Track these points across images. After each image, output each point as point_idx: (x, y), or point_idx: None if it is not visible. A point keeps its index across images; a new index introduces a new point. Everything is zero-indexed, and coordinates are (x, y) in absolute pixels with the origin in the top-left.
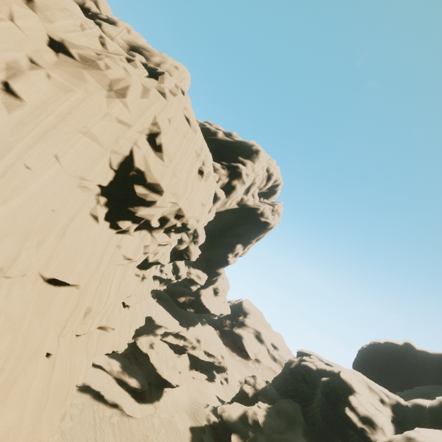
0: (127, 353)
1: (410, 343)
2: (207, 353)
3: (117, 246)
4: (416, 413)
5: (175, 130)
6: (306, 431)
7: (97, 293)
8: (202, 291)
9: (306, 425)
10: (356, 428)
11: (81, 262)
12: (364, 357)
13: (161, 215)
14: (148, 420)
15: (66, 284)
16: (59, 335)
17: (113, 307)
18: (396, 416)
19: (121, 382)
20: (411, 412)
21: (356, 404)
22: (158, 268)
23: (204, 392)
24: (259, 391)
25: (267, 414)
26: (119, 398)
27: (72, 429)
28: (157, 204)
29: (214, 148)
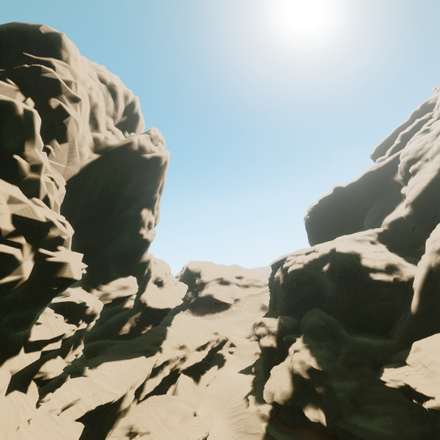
0: None
1: (338, 186)
2: (201, 348)
3: None
4: (398, 229)
5: None
6: (345, 326)
7: None
8: (144, 297)
9: (341, 321)
10: (390, 284)
11: None
12: (313, 225)
13: None
14: None
15: None
16: None
17: None
18: (387, 245)
19: None
20: (393, 232)
21: (372, 263)
22: None
23: (229, 385)
24: (278, 333)
25: (310, 350)
26: None
27: None
28: None
29: None
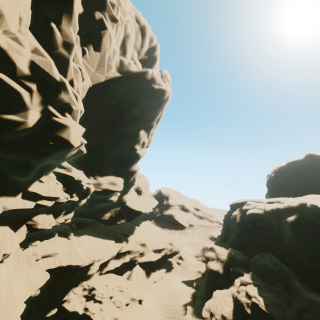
0: None
1: (311, 153)
2: (157, 251)
3: None
4: None
5: None
6: (299, 280)
7: None
8: (125, 197)
9: (295, 273)
10: None
11: None
12: (275, 183)
13: None
14: None
15: None
16: None
17: None
18: None
19: None
20: None
21: None
22: None
23: (172, 289)
24: (226, 262)
25: (259, 289)
26: None
27: None
28: None
29: None
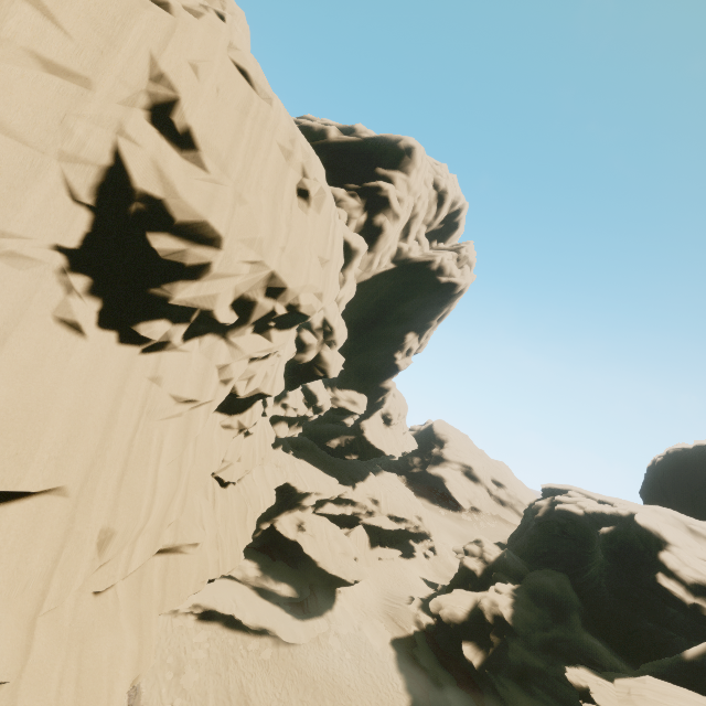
0: (265, 546)
1: None
2: (394, 518)
3: (152, 379)
4: None
5: (217, 95)
6: (587, 617)
7: (121, 492)
8: (365, 424)
9: (585, 608)
10: (684, 606)
11: (49, 435)
12: (660, 477)
13: (235, 294)
14: (320, 644)
15: (25, 492)
16: (31, 616)
17: (182, 504)
18: None
19: (266, 593)
20: None
21: (676, 565)
22: (269, 405)
23: (402, 577)
24: (492, 564)
25: (515, 602)
26: (267, 619)
27: (201, 684)
28: (213, 269)
29: (327, 162)
